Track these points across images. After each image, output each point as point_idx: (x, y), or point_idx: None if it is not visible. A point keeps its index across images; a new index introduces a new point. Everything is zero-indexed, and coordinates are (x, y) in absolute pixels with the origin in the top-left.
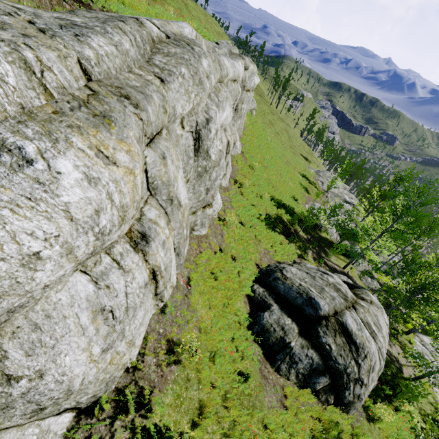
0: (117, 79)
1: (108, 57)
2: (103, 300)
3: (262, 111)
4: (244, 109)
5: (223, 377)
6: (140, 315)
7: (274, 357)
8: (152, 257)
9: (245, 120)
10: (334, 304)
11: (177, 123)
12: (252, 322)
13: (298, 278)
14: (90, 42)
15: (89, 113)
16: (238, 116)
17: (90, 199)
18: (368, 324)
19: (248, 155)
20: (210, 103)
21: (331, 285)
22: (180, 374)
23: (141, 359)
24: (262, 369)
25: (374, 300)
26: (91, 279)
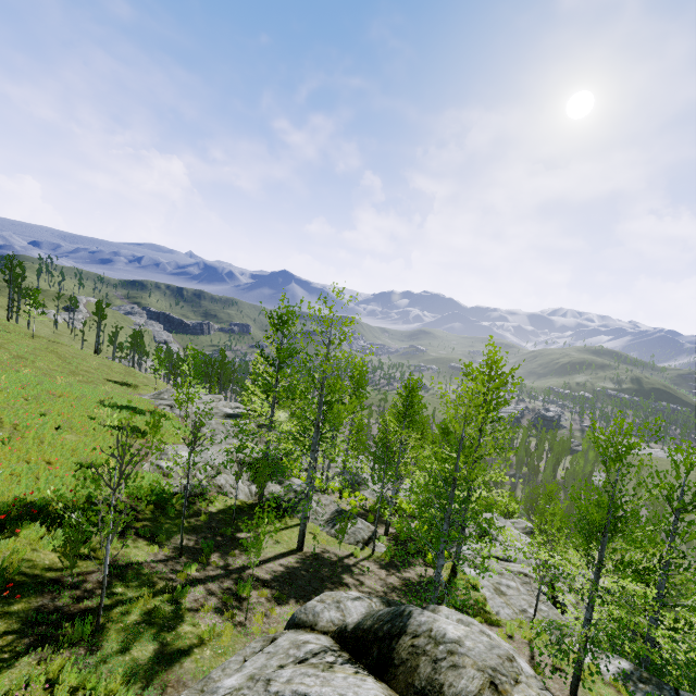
0: None
1: None
2: None
3: None
4: None
5: None
6: None
7: None
8: None
9: None
10: None
11: None
12: None
13: None
14: None
15: None
16: None
17: None
18: None
19: None
20: None
21: None
22: None
23: None
24: None
25: (480, 654)
26: None
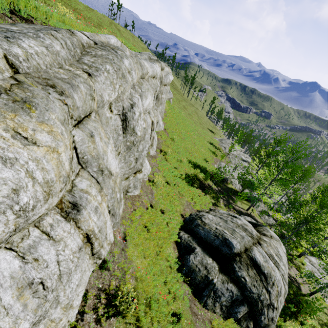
0: (46, 72)
1: (38, 56)
2: (31, 274)
3: (177, 99)
4: (164, 98)
5: (158, 320)
6: (76, 278)
7: (201, 294)
8: (84, 223)
9: (165, 106)
10: (244, 242)
11: (106, 108)
12: (181, 264)
13: (214, 223)
14: (21, 43)
15: (9, 99)
16: (159, 103)
17: (5, 179)
18: (271, 256)
19: (169, 131)
20: (134, 93)
21: (240, 226)
22: (119, 326)
23: (81, 318)
24: (192, 306)
25: (273, 235)
26: (17, 255)
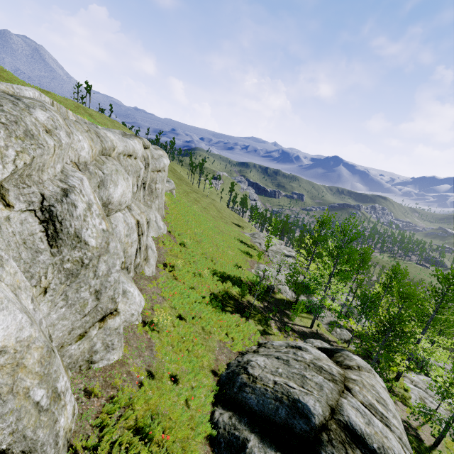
0: None
1: None
2: None
3: (185, 191)
4: (159, 188)
5: None
6: None
7: None
8: None
9: (165, 200)
10: (325, 397)
11: None
12: None
13: (270, 371)
14: None
15: None
16: (154, 197)
17: None
18: (372, 407)
19: (176, 233)
20: (72, 170)
21: (311, 366)
22: None
23: None
24: None
25: (360, 363)
26: None
